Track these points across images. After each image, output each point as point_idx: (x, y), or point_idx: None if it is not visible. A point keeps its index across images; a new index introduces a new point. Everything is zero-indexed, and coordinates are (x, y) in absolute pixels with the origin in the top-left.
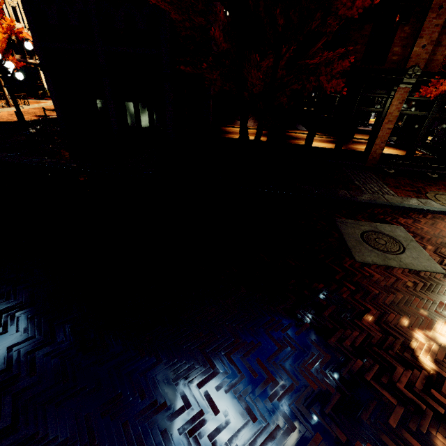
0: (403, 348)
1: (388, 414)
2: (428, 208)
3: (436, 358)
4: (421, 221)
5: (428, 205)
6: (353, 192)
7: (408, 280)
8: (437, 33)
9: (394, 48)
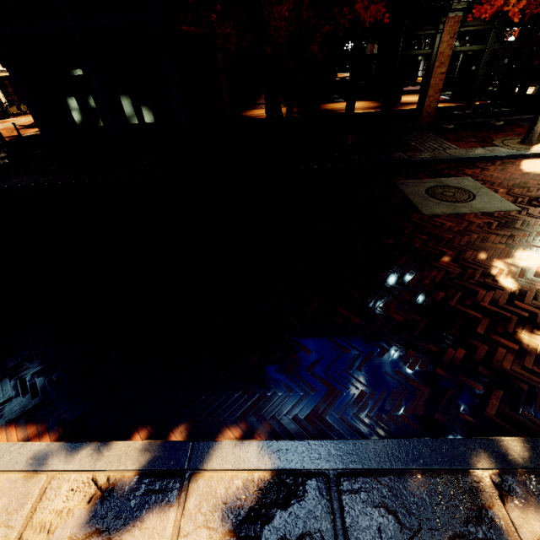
0: (484, 276)
1: (475, 326)
2: (496, 154)
3: (517, 278)
4: (489, 169)
5: (496, 152)
6: (410, 153)
7: (482, 222)
8: None
9: None
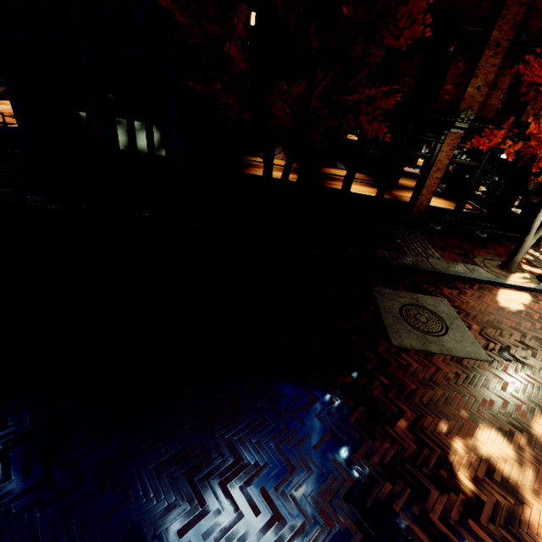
0: (440, 463)
1: None
2: (476, 277)
3: (476, 476)
4: (467, 292)
5: (476, 273)
6: (394, 253)
7: (450, 370)
8: (494, 74)
9: (446, 85)
